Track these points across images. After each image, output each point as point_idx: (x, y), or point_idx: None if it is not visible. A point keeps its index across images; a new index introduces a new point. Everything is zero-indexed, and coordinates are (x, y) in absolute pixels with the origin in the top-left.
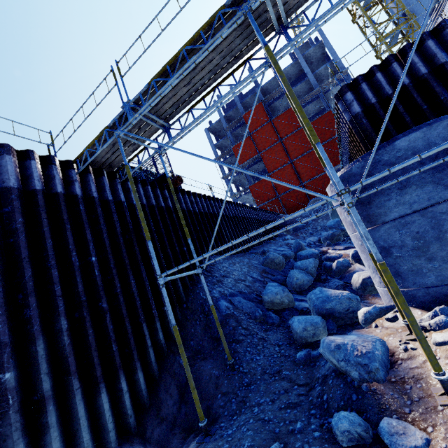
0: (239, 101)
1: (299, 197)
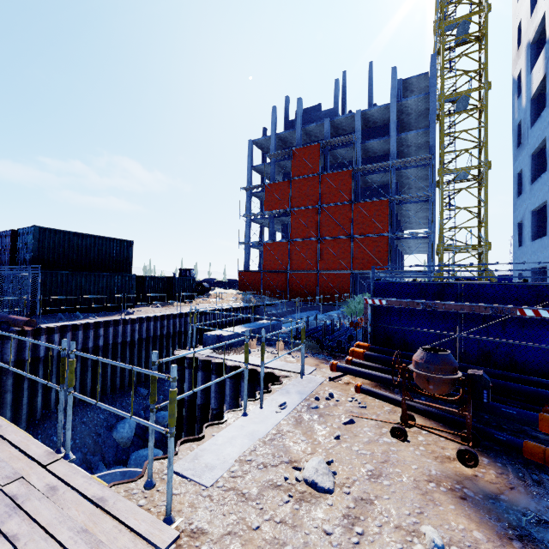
0: (300, 125)
1: (309, 285)
